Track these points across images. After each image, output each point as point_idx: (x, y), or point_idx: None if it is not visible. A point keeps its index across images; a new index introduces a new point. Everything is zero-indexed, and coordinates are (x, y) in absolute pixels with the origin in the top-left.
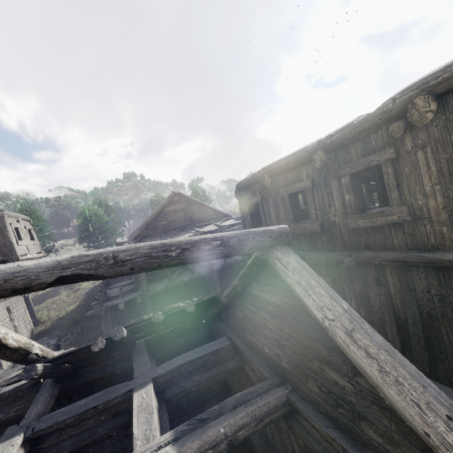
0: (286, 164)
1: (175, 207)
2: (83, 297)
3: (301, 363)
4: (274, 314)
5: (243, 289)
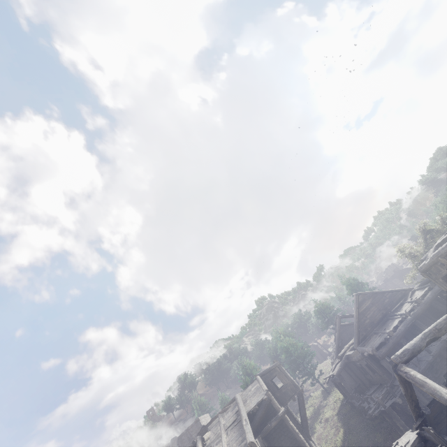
0: None
1: (365, 305)
2: (340, 423)
3: None
4: None
5: None
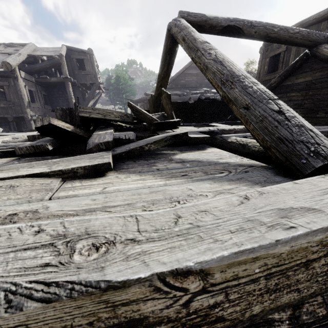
0: (324, 14)
1: (192, 71)
2: None
3: (316, 106)
4: (302, 89)
5: (277, 85)
